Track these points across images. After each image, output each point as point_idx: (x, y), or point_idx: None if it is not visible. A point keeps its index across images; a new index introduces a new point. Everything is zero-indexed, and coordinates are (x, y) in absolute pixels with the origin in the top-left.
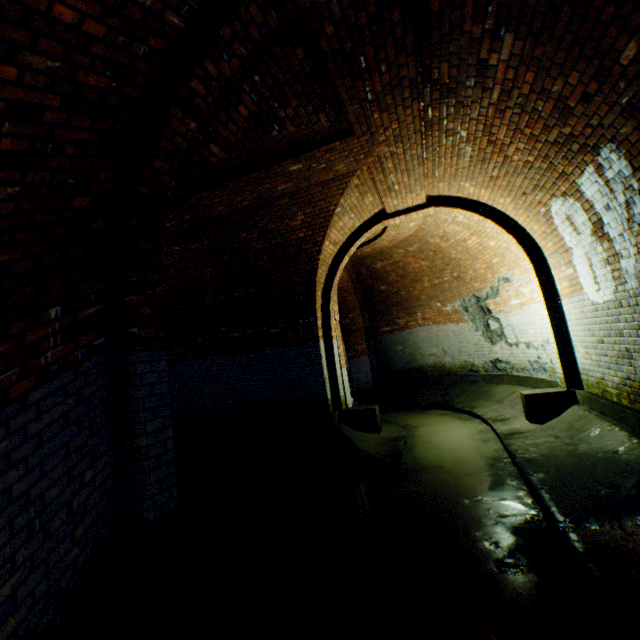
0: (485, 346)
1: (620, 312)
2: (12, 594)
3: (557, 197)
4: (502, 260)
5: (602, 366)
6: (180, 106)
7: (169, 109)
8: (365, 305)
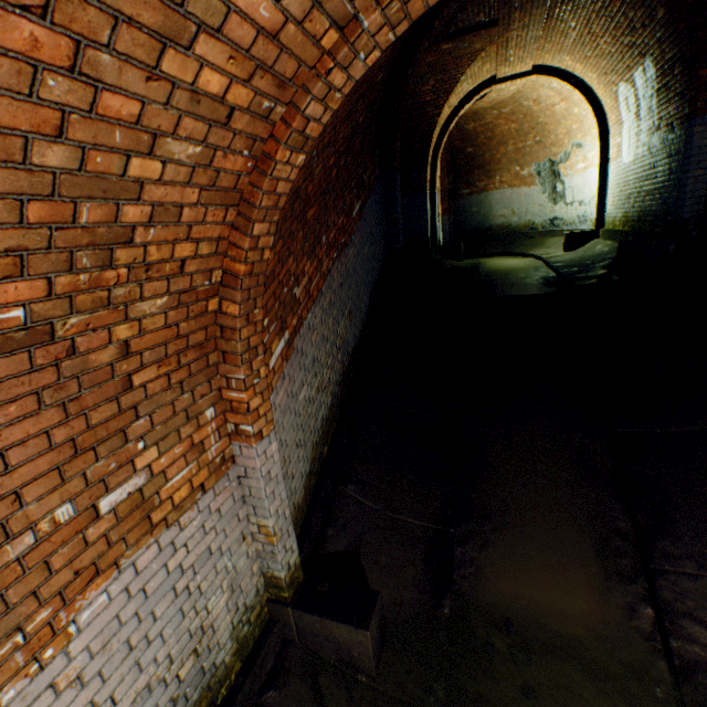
0: (548, 207)
1: (632, 169)
2: (378, 253)
3: (623, 82)
4: (580, 127)
5: (617, 209)
6: (426, 37)
7: (421, 39)
8: (451, 168)
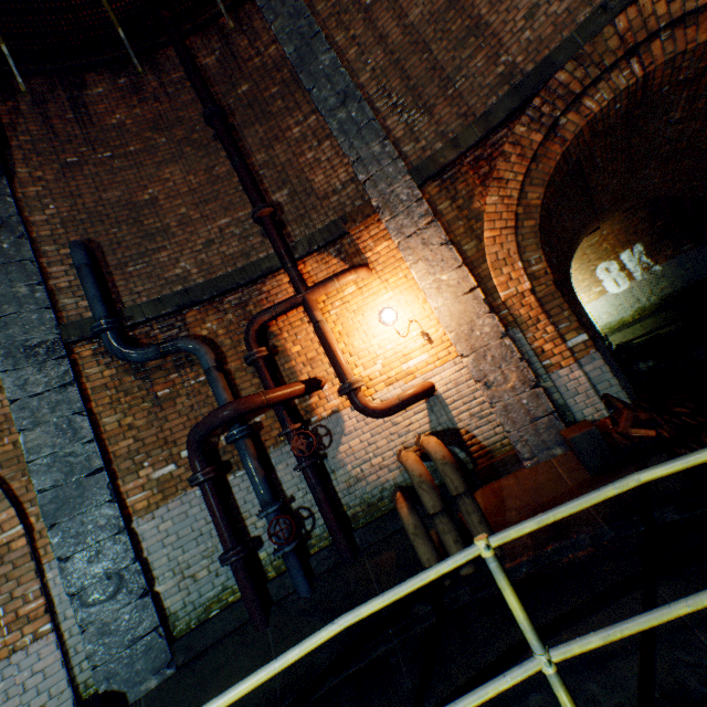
0: None
1: (632, 289)
2: None
3: (605, 261)
4: None
5: (621, 313)
6: None
7: None
8: None
